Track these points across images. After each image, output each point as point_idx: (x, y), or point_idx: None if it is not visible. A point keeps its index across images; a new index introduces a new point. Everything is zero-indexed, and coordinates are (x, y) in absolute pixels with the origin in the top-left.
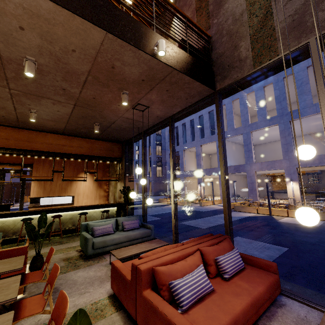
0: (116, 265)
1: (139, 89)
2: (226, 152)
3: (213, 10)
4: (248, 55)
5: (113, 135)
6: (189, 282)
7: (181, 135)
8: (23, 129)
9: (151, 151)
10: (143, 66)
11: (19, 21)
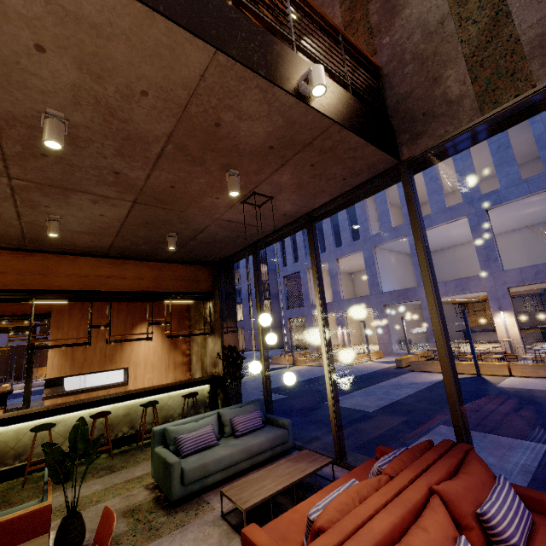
0: (255, 543)
1: (261, 164)
2: (382, 268)
3: (380, 23)
4: (464, 92)
5: (198, 252)
6: None
7: (301, 244)
8: (32, 252)
9: (250, 273)
10: (277, 120)
11: (34, 32)
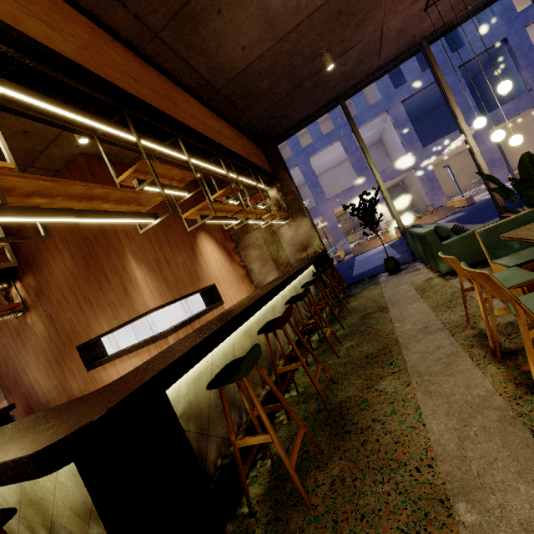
0: None
1: None
2: None
3: None
4: None
5: (286, 110)
6: None
7: None
8: (145, 59)
9: None
10: None
11: None
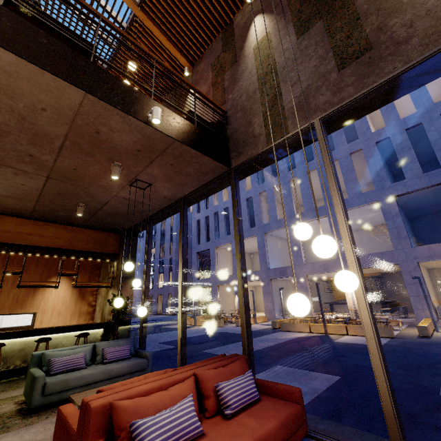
0: (63, 412)
1: (136, 161)
2: (270, 250)
3: (228, 86)
4: (261, 132)
5: (107, 221)
6: (163, 420)
7: (213, 228)
8: None
9: (172, 248)
10: (137, 134)
11: None
